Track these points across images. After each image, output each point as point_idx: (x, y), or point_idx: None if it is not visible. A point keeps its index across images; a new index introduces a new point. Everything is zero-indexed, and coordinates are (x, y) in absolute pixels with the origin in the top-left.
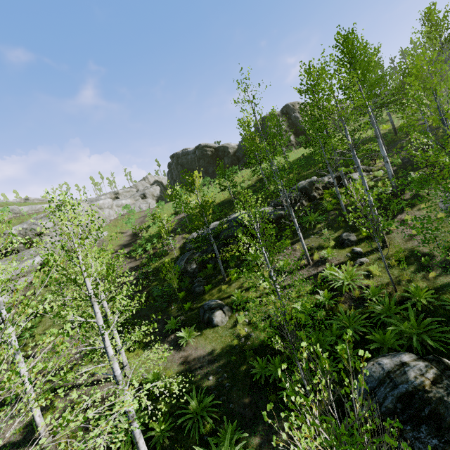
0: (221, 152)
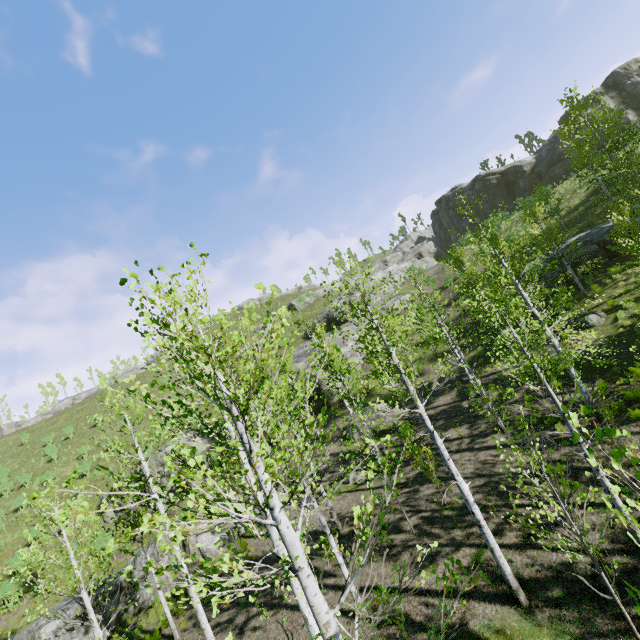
0: (512, 175)
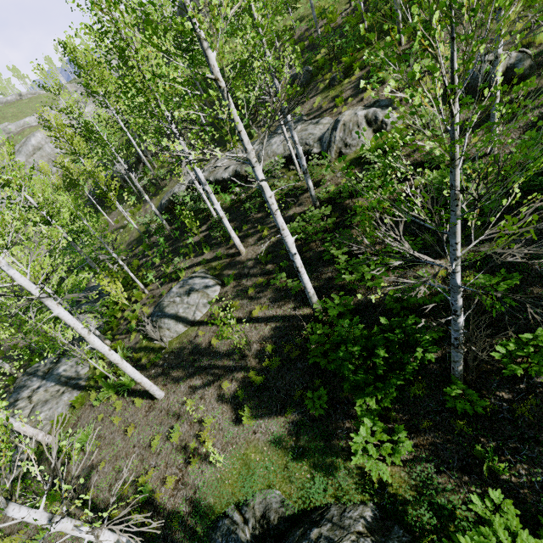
0: None
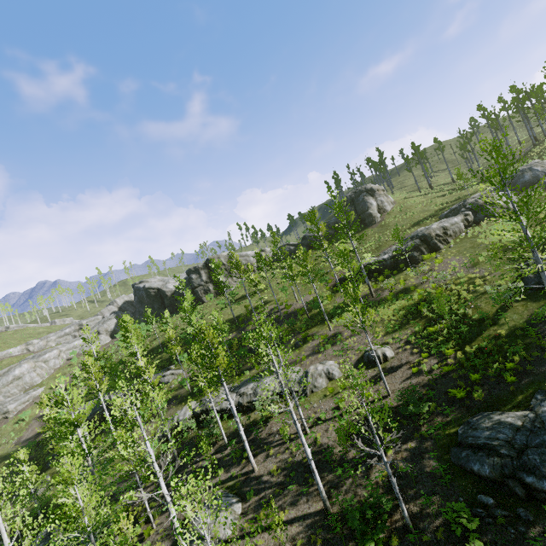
0: (162, 294)
